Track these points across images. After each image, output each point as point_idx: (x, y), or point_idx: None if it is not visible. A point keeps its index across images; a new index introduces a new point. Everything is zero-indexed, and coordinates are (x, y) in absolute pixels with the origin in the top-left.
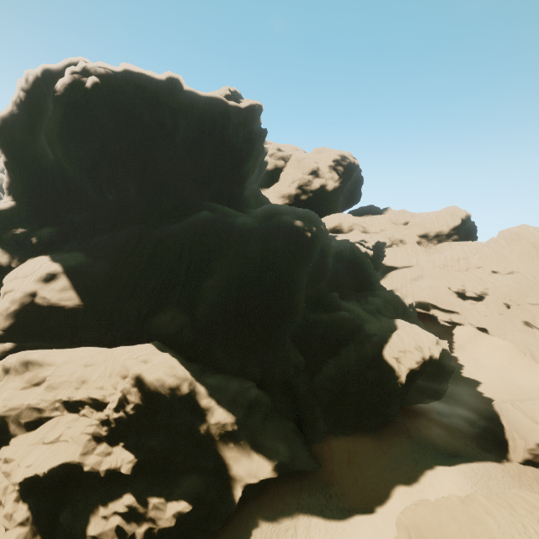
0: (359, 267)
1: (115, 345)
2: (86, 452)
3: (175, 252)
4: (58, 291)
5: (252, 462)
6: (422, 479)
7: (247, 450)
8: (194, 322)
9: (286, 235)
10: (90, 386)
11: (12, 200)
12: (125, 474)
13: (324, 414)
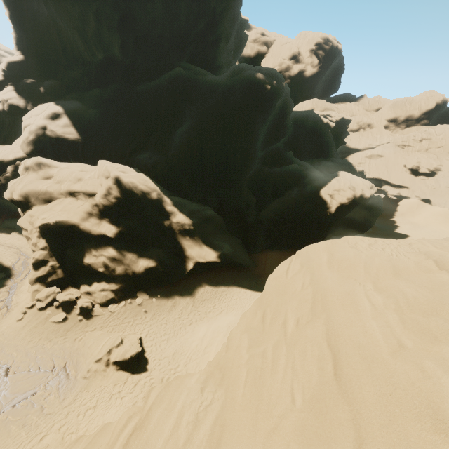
0: (318, 135)
1: None
2: (81, 218)
3: (153, 104)
4: (62, 127)
5: (202, 250)
6: None
7: (199, 243)
8: (167, 161)
9: (247, 86)
10: (84, 182)
11: (21, 55)
12: (108, 236)
13: (265, 236)
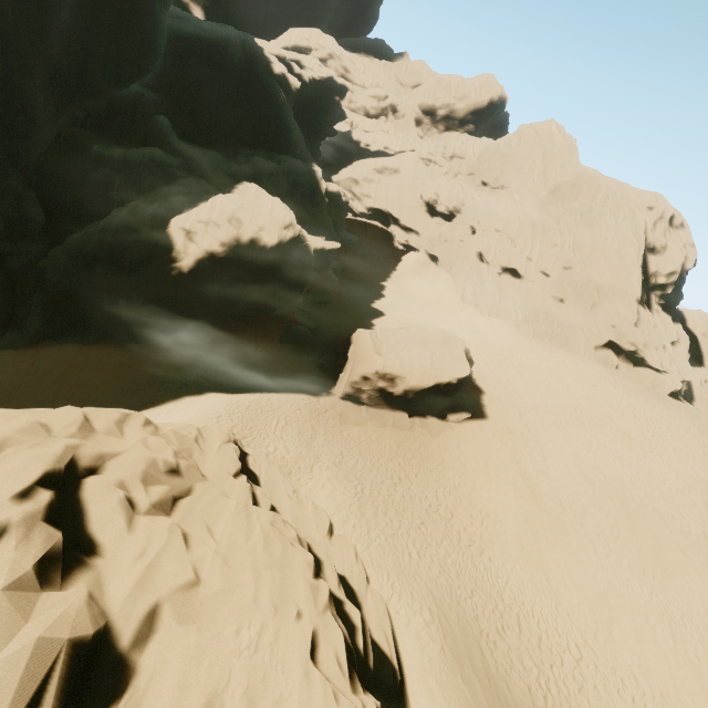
0: (257, 99)
1: None
2: None
3: None
4: None
5: None
6: (166, 406)
7: None
8: None
9: None
10: None
11: None
12: None
13: (51, 310)
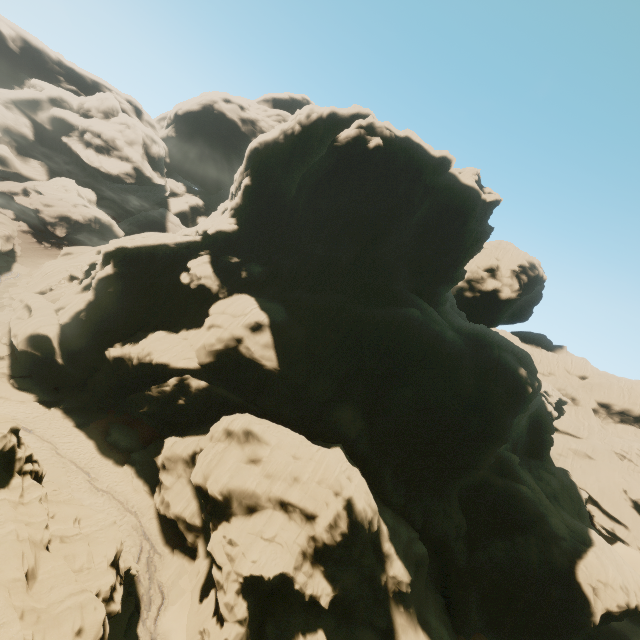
0: (539, 428)
1: (288, 422)
2: (296, 566)
3: (371, 342)
4: (262, 346)
5: (417, 639)
6: None
7: (414, 622)
8: (371, 432)
9: (506, 381)
10: (301, 486)
11: (235, 223)
12: (322, 606)
13: (479, 605)
